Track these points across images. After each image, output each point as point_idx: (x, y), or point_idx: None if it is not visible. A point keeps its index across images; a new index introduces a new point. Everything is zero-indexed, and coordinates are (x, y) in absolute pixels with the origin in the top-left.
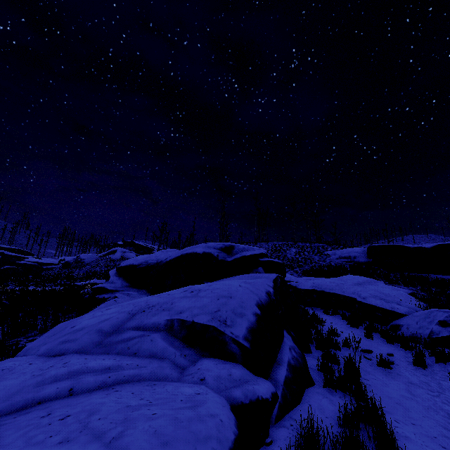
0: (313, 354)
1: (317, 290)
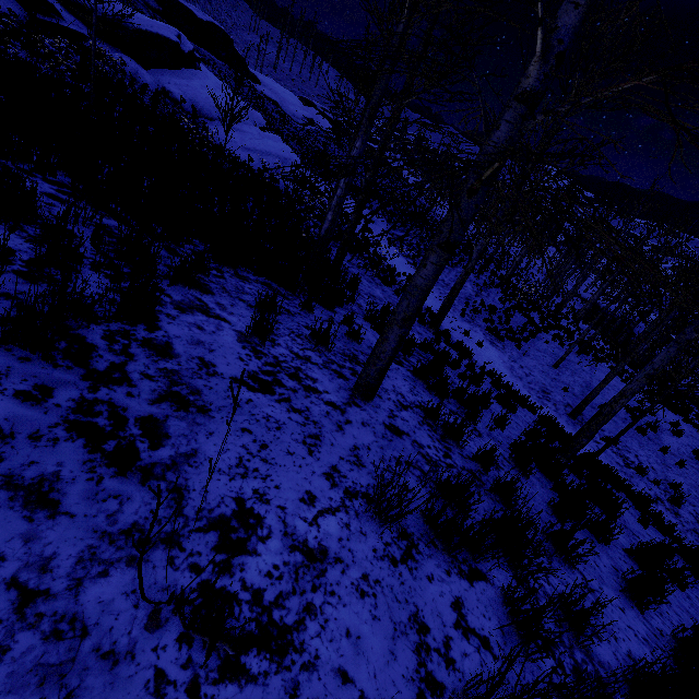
0: None
1: None
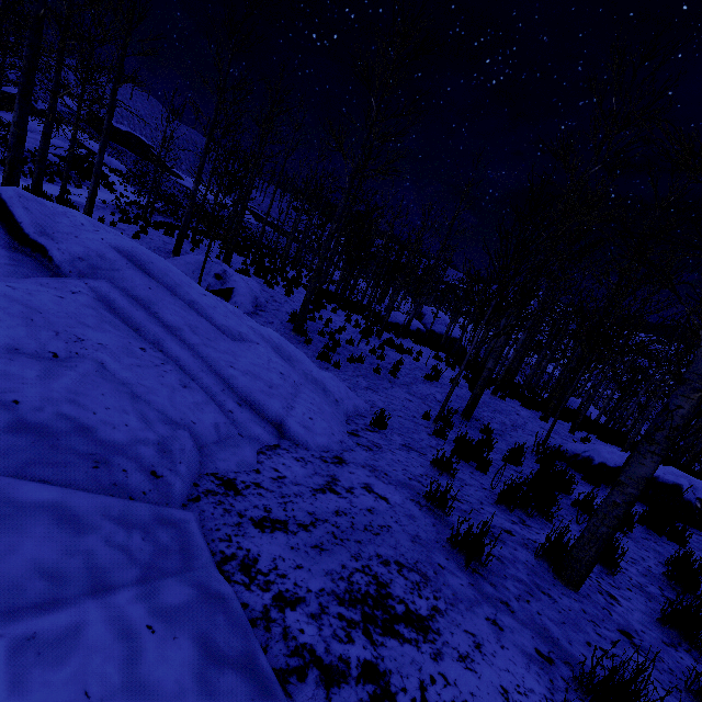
0: None
1: None
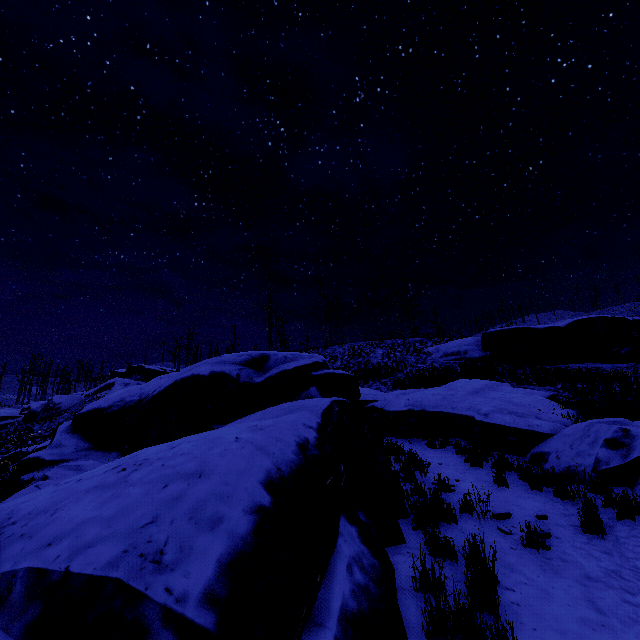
0: (407, 545)
1: (414, 409)
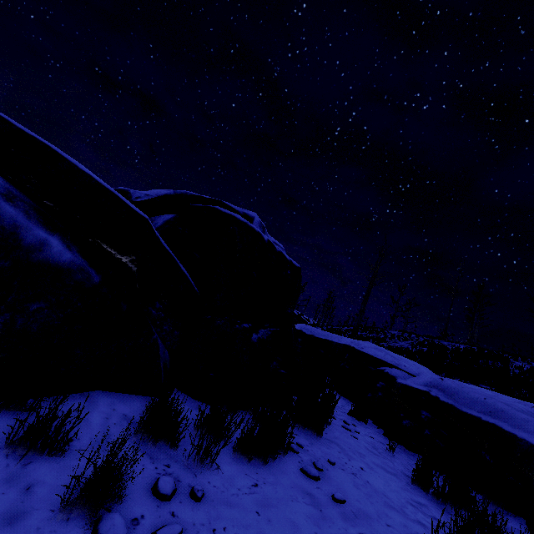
0: None
1: (438, 397)
